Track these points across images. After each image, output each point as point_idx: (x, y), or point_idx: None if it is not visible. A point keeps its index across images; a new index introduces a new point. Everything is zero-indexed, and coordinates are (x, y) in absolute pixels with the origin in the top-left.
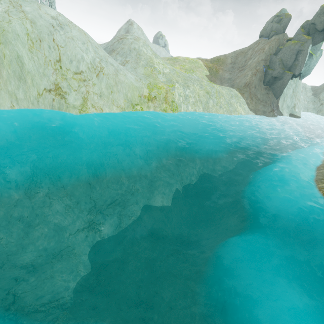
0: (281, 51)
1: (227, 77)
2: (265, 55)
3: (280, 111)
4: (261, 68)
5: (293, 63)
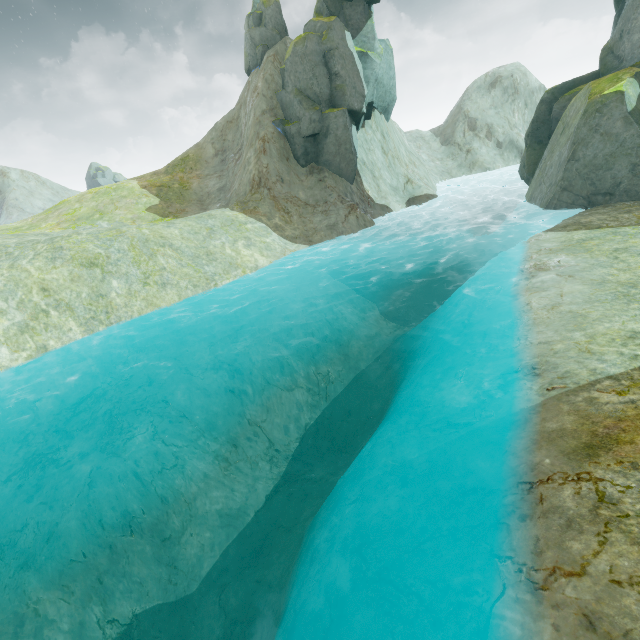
0: (287, 73)
1: (215, 187)
2: (265, 100)
3: (380, 205)
4: (271, 131)
5: (331, 86)
